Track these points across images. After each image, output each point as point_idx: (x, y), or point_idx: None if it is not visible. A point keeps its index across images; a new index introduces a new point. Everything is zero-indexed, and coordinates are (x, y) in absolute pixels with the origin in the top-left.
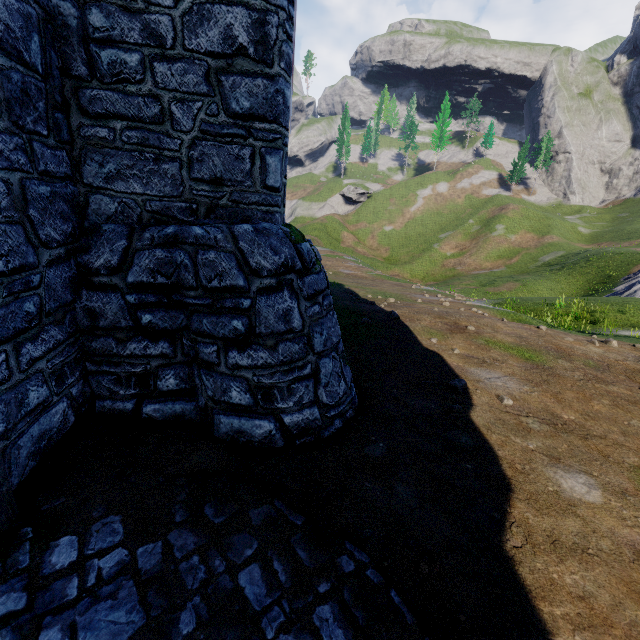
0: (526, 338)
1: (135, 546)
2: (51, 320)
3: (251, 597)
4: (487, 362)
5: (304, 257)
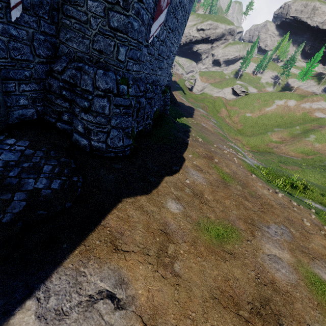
0: (237, 174)
1: (27, 148)
2: (34, 81)
3: (44, 169)
4: (202, 171)
5: (119, 90)
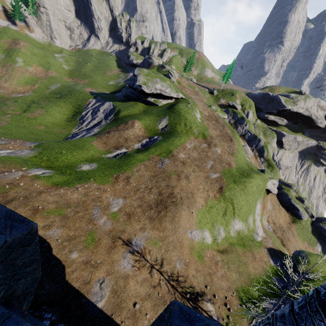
0: (58, 202)
1: None
2: None
3: None
4: (50, 225)
5: None
